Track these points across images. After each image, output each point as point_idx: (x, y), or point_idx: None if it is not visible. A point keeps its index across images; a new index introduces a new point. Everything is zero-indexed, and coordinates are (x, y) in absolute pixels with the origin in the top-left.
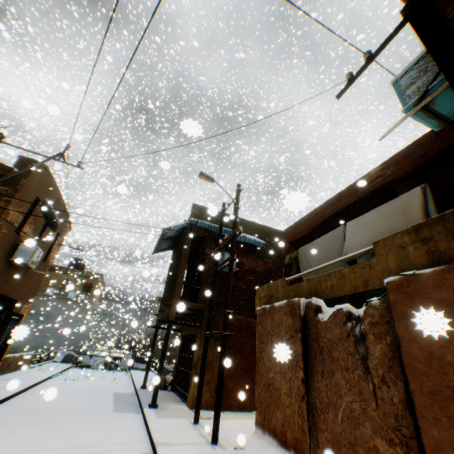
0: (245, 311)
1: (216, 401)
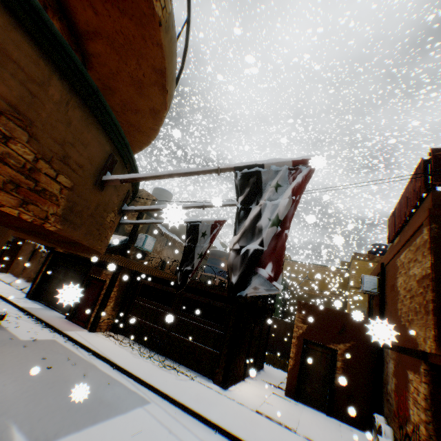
0: None
1: None
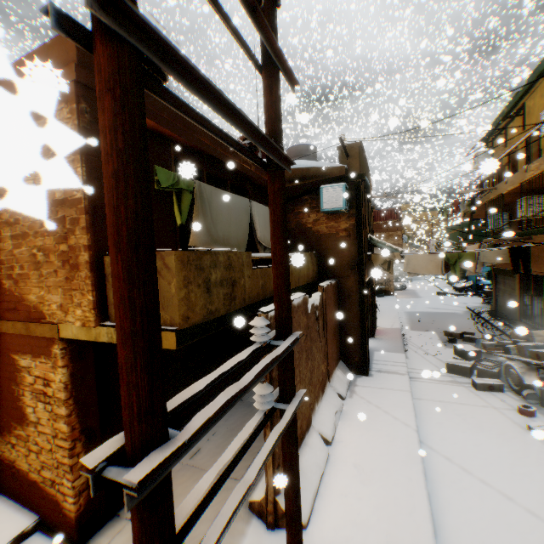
0: None
1: None
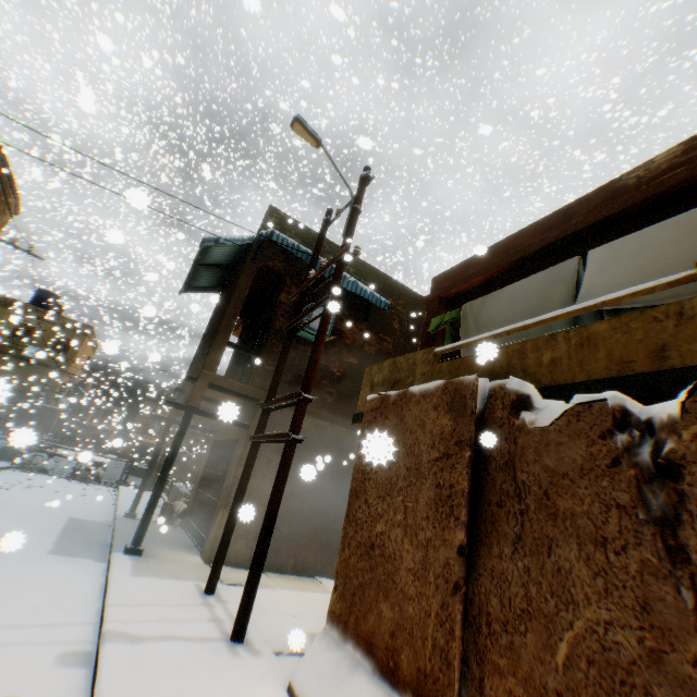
0: (332, 413)
1: (252, 563)
